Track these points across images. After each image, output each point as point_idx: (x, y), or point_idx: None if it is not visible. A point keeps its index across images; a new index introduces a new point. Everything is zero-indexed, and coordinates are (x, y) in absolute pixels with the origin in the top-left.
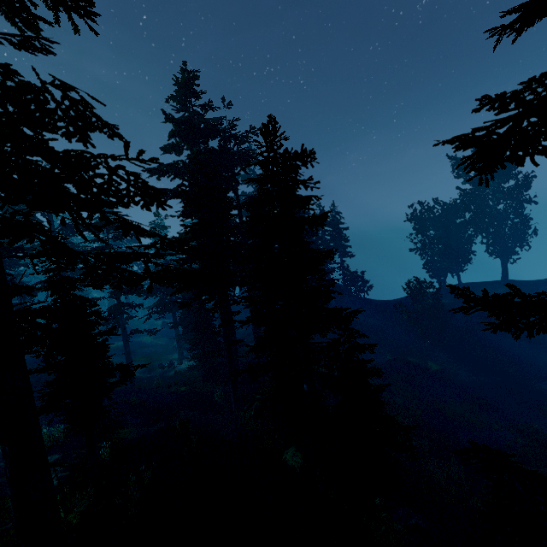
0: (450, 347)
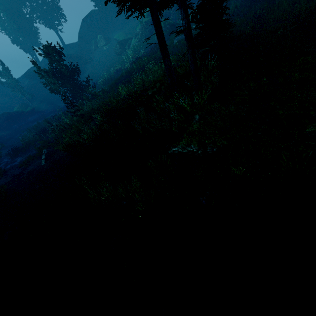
0: (41, 95)
